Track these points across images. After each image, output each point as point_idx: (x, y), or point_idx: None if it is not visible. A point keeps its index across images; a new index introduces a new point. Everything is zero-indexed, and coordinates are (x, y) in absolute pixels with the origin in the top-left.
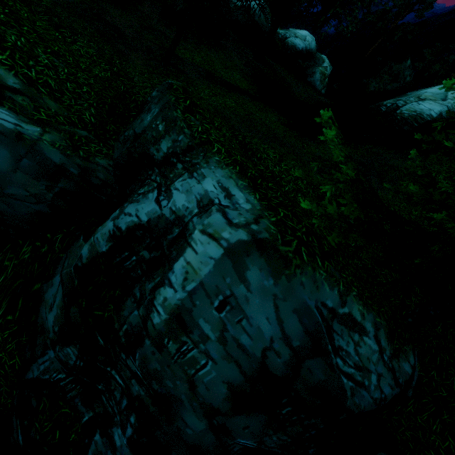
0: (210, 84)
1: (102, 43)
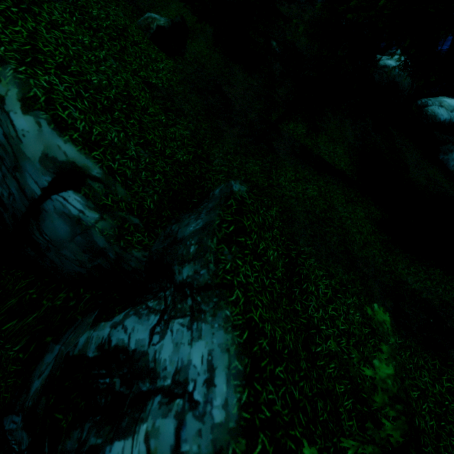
0: (299, 164)
1: (203, 121)
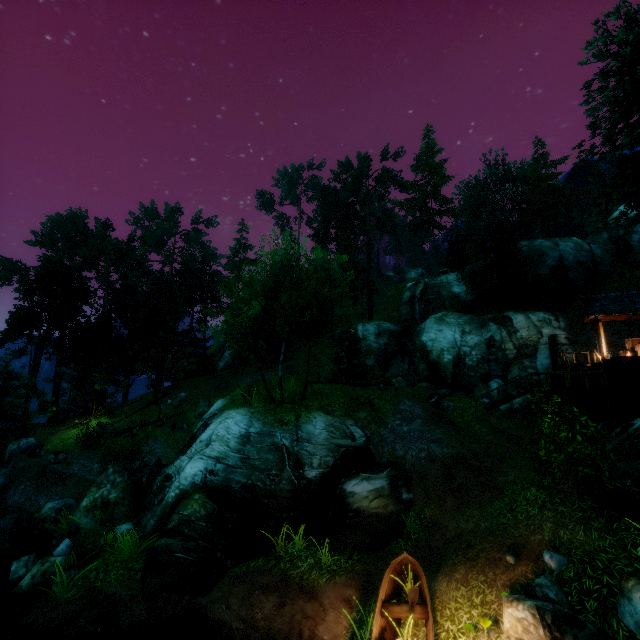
0: None
1: None
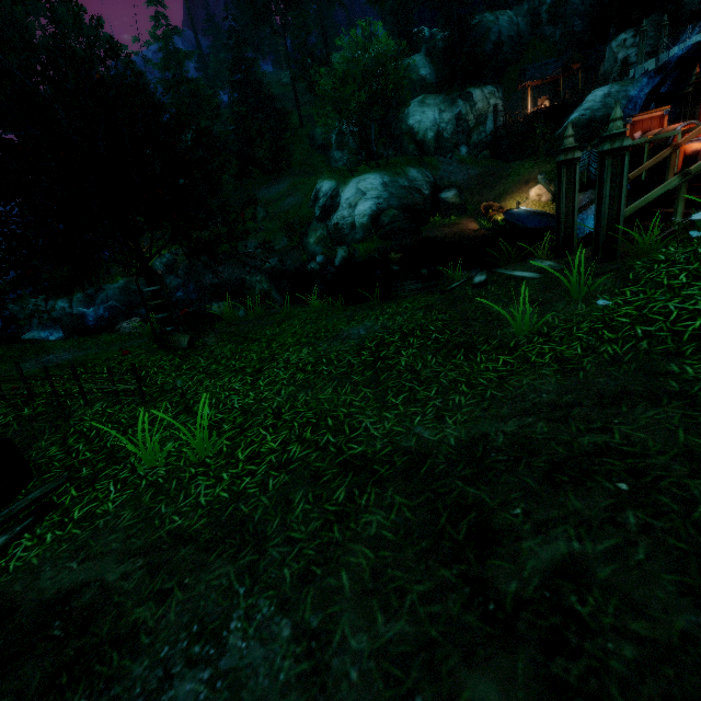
0: None
1: None
